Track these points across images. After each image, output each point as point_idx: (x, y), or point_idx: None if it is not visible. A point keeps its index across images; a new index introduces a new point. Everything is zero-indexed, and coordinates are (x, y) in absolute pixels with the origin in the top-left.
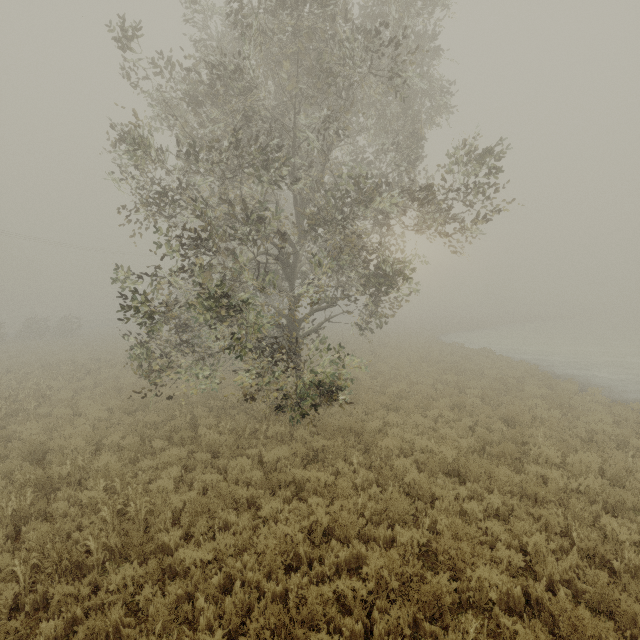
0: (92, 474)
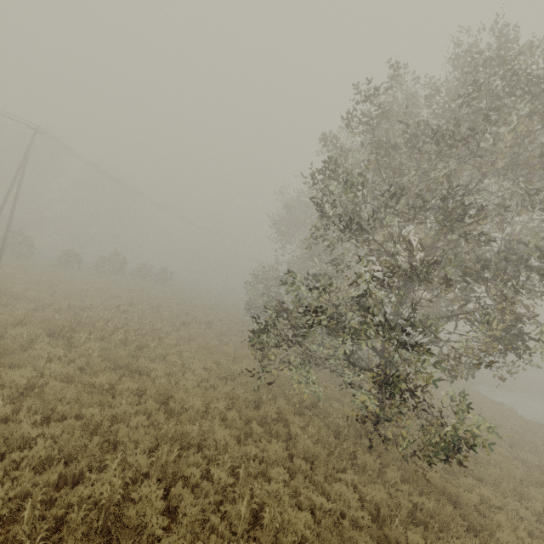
0: (212, 443)
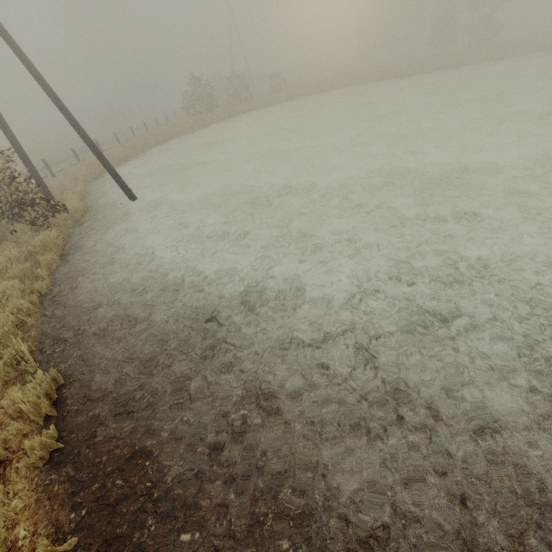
0: None
